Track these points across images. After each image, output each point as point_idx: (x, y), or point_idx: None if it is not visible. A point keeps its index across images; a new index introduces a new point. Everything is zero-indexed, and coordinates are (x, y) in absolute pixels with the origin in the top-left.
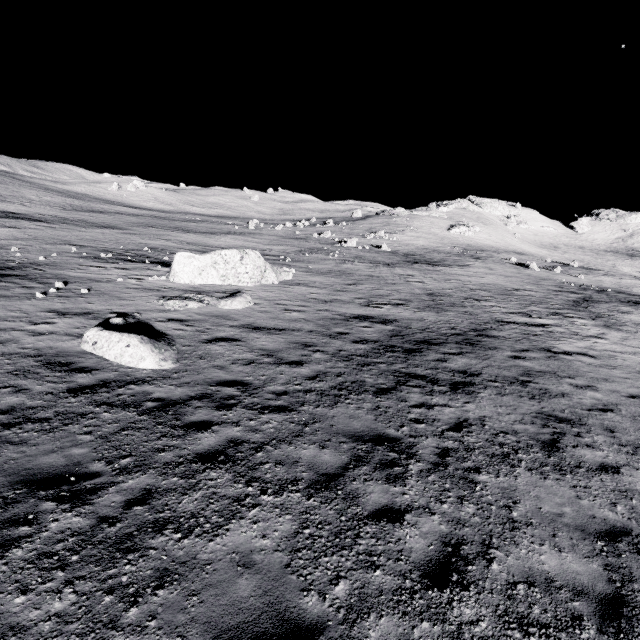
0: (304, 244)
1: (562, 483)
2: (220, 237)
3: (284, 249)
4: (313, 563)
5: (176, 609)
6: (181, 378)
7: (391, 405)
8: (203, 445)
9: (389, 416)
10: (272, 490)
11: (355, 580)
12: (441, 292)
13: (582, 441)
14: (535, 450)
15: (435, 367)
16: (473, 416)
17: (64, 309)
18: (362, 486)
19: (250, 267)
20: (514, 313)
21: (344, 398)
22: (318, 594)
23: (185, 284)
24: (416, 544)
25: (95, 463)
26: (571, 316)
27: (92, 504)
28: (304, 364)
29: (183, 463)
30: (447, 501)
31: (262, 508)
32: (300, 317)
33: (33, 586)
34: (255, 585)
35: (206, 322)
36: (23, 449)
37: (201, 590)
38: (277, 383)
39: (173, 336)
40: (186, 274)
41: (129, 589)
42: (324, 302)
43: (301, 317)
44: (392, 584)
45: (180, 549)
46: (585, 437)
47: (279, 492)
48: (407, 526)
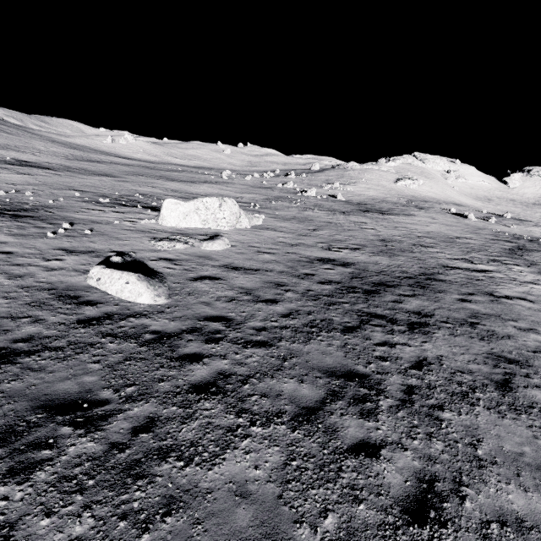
0: (270, 193)
1: (519, 423)
2: (199, 185)
3: (253, 197)
4: (302, 495)
5: (183, 537)
6: (173, 313)
7: (358, 343)
8: (196, 376)
9: (357, 353)
10: (260, 422)
11: (342, 514)
12: (392, 238)
13: (531, 382)
14: (490, 389)
15: (393, 308)
16: (431, 355)
17: (71, 247)
18: (339, 420)
19: (227, 213)
20: (457, 259)
21: (316, 335)
22: (310, 526)
23: (172, 227)
24: (393, 479)
25: (104, 391)
26: (508, 263)
27: (103, 430)
28: (278, 302)
29: (180, 393)
30: (417, 437)
31: (253, 439)
32: (271, 259)
33: (56, 509)
34: (252, 515)
35: (191, 262)
36: (42, 375)
37: (204, 519)
38: (256, 319)
39: (164, 274)
40: (173, 218)
41: (140, 515)
42: (291, 245)
43: (272, 259)
44: (376, 519)
45: (183, 477)
46: (534, 378)
47: (266, 424)
48: (383, 461)
